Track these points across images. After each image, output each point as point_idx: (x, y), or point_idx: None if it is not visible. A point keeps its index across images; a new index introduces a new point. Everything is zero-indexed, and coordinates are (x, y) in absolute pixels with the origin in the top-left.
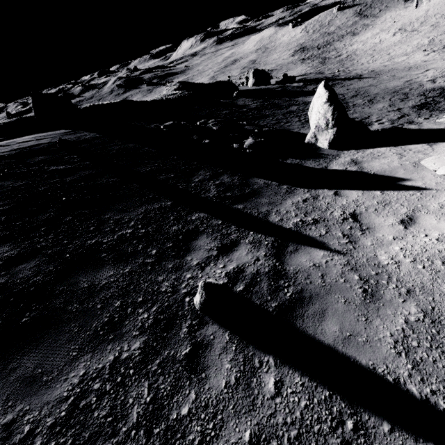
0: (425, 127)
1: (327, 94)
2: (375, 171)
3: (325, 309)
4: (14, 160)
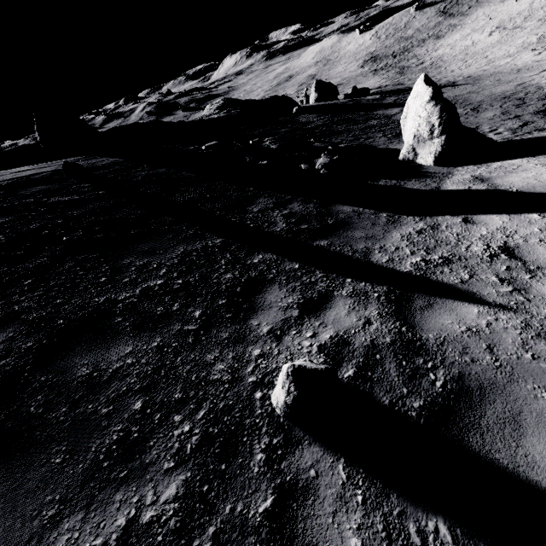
0: None
1: (431, 90)
2: (517, 188)
3: (517, 413)
4: (3, 191)
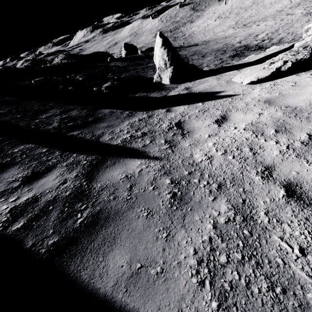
0: (236, 64)
1: (161, 40)
2: (199, 90)
3: (119, 232)
4: None
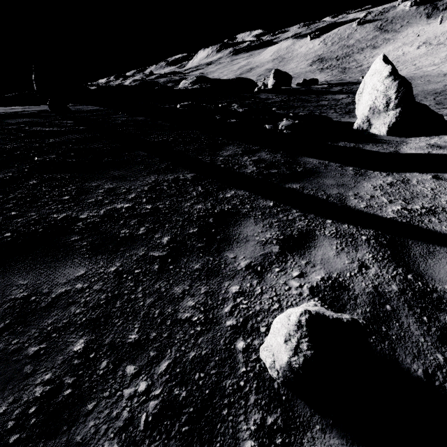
0: None
1: (390, 67)
2: None
3: None
4: None
